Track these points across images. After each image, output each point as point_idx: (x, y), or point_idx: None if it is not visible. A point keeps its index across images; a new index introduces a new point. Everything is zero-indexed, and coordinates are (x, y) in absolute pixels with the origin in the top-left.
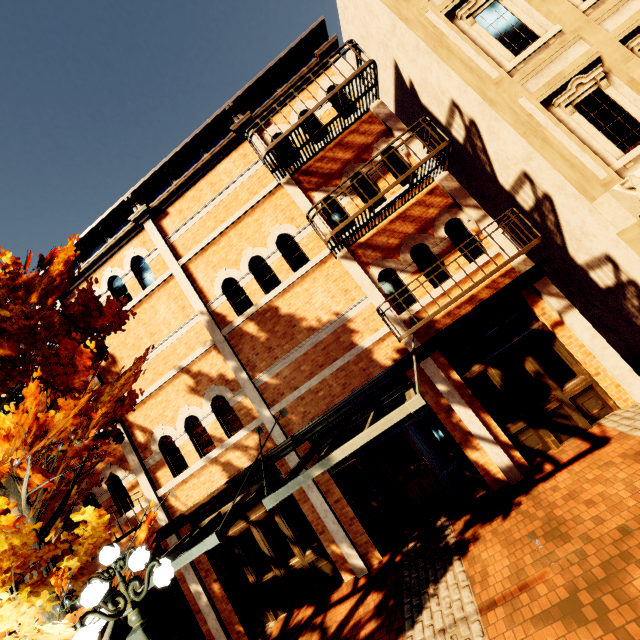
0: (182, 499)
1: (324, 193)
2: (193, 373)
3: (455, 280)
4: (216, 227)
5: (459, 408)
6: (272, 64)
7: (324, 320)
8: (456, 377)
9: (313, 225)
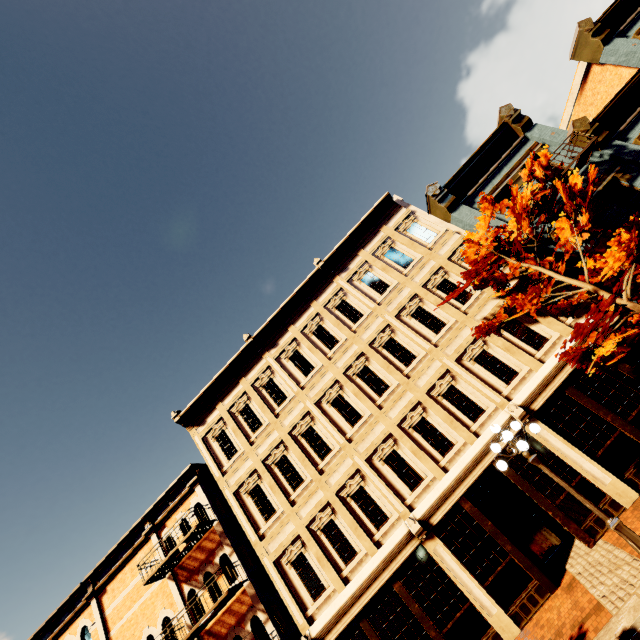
0: None
1: (189, 586)
2: None
3: None
4: (131, 606)
5: None
6: (165, 492)
7: None
8: None
9: (168, 635)
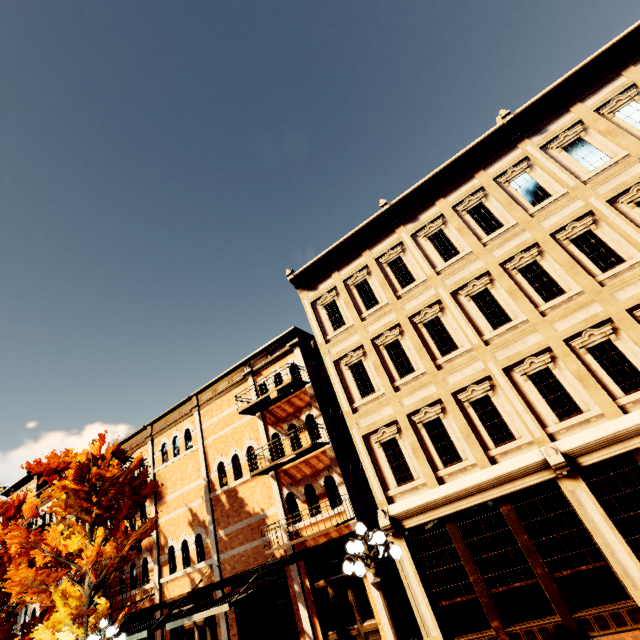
0: (169, 590)
1: (274, 429)
2: (193, 513)
3: (320, 517)
4: (224, 427)
5: (302, 607)
6: (266, 345)
7: (256, 510)
8: (308, 584)
9: (252, 459)
